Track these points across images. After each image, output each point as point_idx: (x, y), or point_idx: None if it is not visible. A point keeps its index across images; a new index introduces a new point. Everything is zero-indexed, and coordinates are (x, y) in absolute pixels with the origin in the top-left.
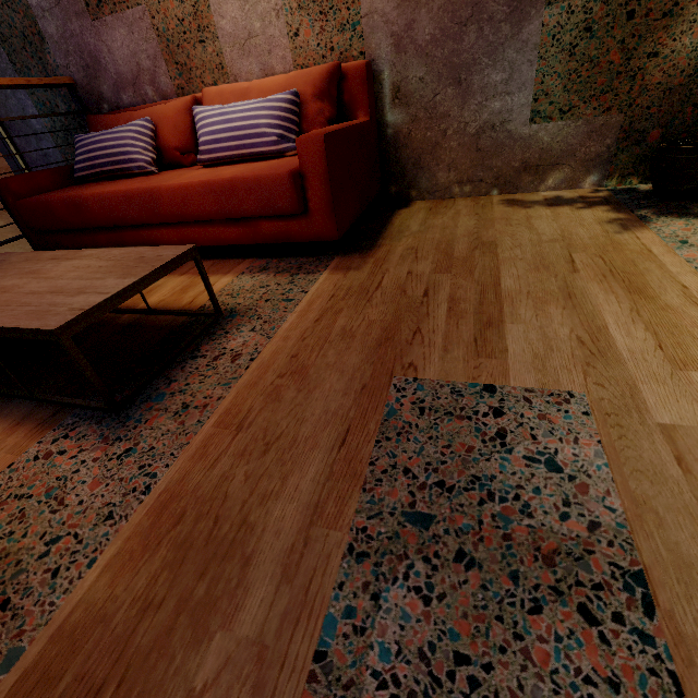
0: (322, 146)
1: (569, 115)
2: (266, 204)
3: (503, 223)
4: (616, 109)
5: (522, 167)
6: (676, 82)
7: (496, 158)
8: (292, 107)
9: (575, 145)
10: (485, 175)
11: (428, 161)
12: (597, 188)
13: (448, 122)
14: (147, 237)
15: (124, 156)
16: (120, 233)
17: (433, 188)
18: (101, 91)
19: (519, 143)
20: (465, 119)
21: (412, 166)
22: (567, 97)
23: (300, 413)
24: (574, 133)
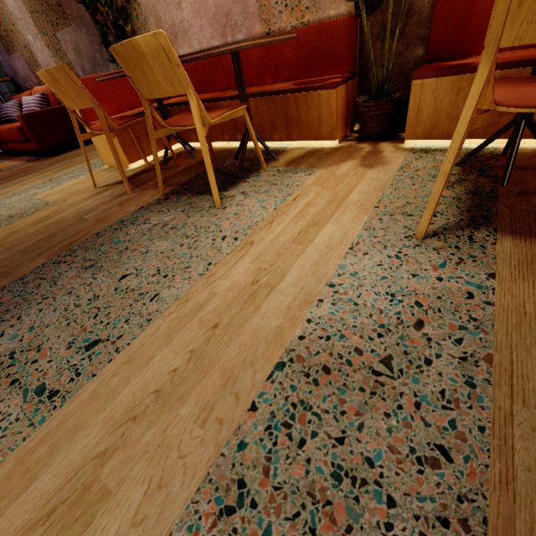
0: (21, 119)
1: None
2: (19, 137)
3: None
4: None
5: None
6: None
7: None
8: (42, 99)
9: None
10: None
11: None
12: None
13: None
14: (9, 146)
15: (9, 114)
16: (4, 144)
17: None
18: (21, 82)
19: None
20: None
21: None
22: None
23: None
24: None
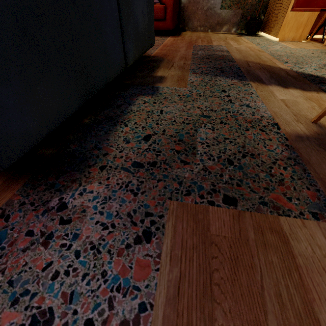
0: None
1: (230, 8)
2: (155, 15)
3: (211, 35)
4: (241, 8)
5: (217, 23)
6: (254, 3)
7: (211, 19)
8: None
9: (230, 18)
10: (207, 24)
11: (192, 17)
12: (235, 32)
13: (199, 5)
14: None
15: None
16: None
17: (192, 27)
18: None
19: (217, 15)
20: (203, 5)
21: (187, 18)
22: (230, 3)
23: (178, 46)
24: (230, 14)
